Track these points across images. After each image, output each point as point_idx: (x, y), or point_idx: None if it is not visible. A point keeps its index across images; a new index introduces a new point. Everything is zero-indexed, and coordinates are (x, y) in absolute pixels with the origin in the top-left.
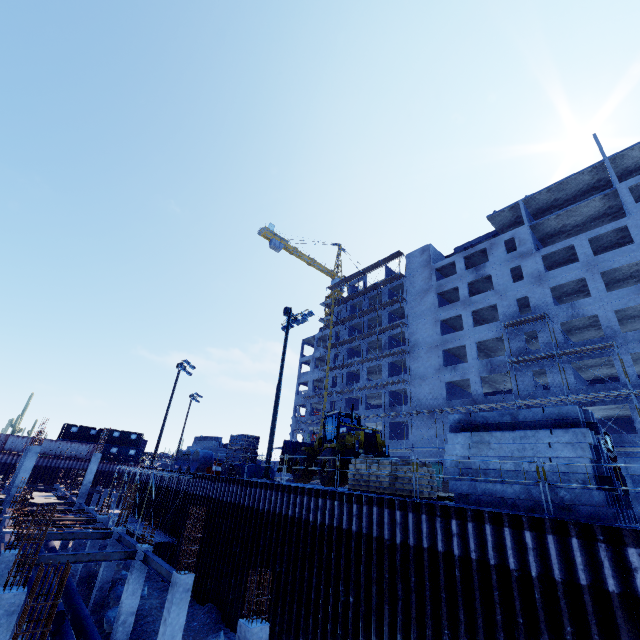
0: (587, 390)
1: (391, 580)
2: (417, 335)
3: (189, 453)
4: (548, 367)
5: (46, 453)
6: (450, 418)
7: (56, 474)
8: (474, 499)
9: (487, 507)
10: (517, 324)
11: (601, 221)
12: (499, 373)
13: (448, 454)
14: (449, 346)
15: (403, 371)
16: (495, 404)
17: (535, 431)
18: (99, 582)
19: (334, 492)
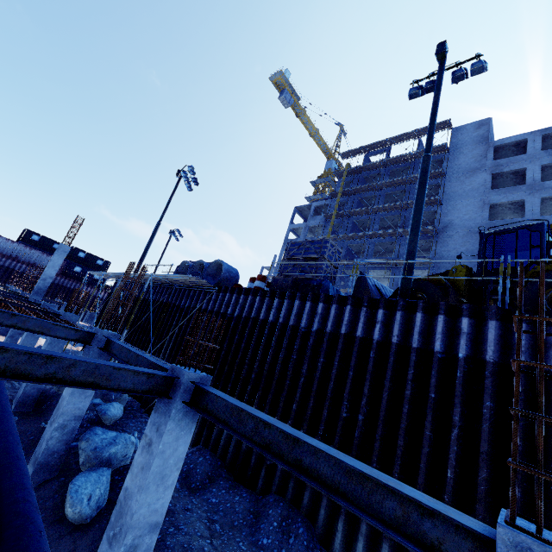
0: None
1: None
2: (453, 216)
3: (204, 262)
4: None
5: None
6: None
7: (9, 276)
8: None
9: None
10: None
11: None
12: None
13: None
14: None
15: None
16: None
17: None
18: (59, 416)
19: None
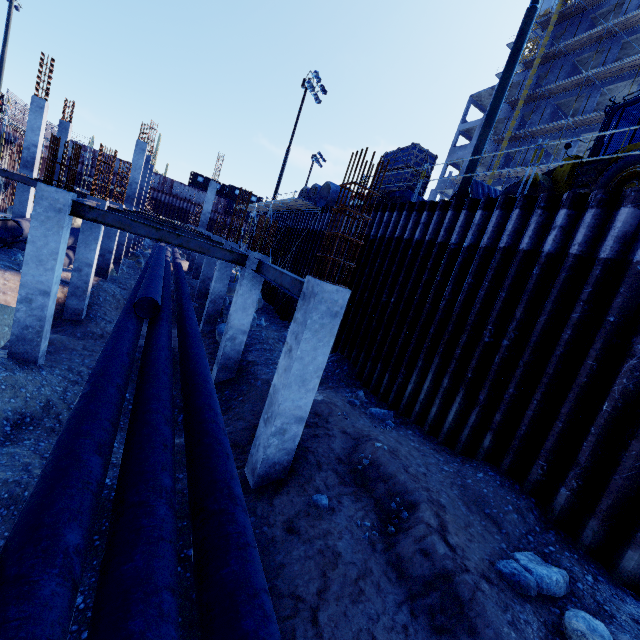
0: None
1: None
2: None
3: (316, 186)
4: None
5: (178, 195)
6: None
7: (188, 217)
8: None
9: None
10: None
11: None
12: None
13: None
14: None
15: None
16: None
17: None
18: (211, 294)
19: None
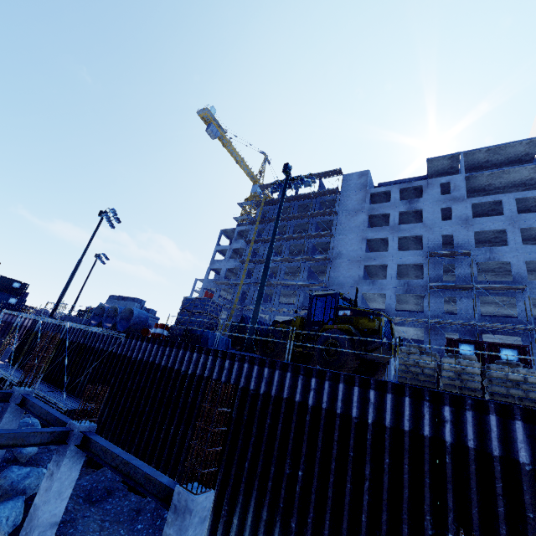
0: (489, 321)
1: None
2: (342, 247)
3: (118, 309)
4: (459, 296)
5: None
6: None
7: None
8: None
9: None
10: (440, 256)
11: (517, 189)
12: (414, 294)
13: None
14: (371, 263)
15: (315, 277)
16: (409, 319)
17: None
18: None
19: (397, 385)
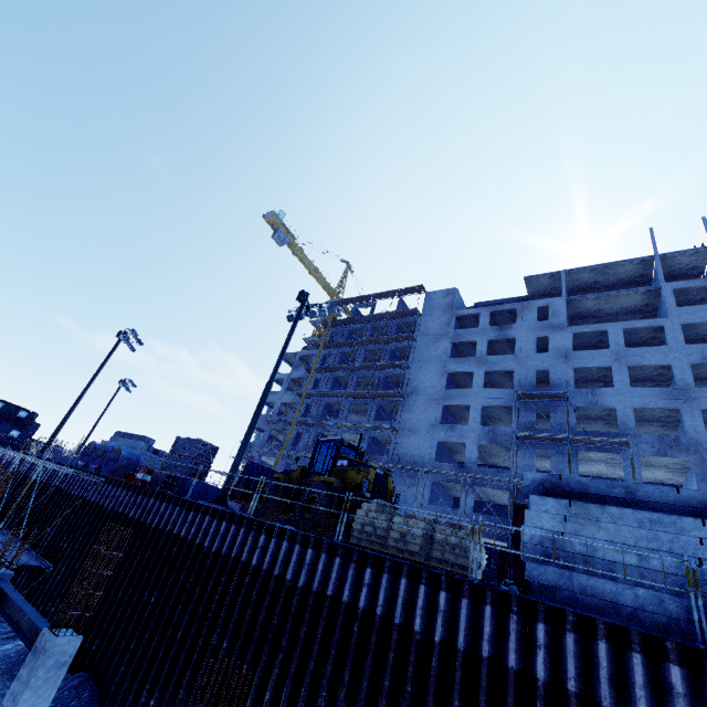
0: None
1: (414, 697)
2: (419, 382)
3: (106, 448)
4: (554, 450)
5: None
6: (528, 475)
7: None
8: (565, 596)
9: (586, 612)
10: (532, 397)
11: (633, 317)
12: (500, 444)
13: (528, 524)
14: (452, 402)
15: (389, 418)
16: (490, 477)
17: (677, 517)
18: None
19: (335, 544)
